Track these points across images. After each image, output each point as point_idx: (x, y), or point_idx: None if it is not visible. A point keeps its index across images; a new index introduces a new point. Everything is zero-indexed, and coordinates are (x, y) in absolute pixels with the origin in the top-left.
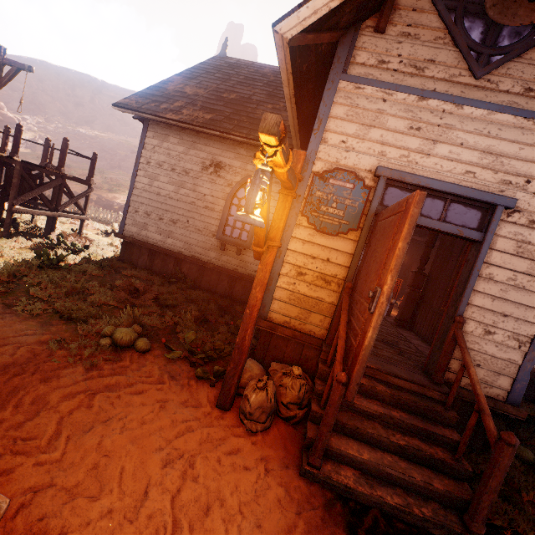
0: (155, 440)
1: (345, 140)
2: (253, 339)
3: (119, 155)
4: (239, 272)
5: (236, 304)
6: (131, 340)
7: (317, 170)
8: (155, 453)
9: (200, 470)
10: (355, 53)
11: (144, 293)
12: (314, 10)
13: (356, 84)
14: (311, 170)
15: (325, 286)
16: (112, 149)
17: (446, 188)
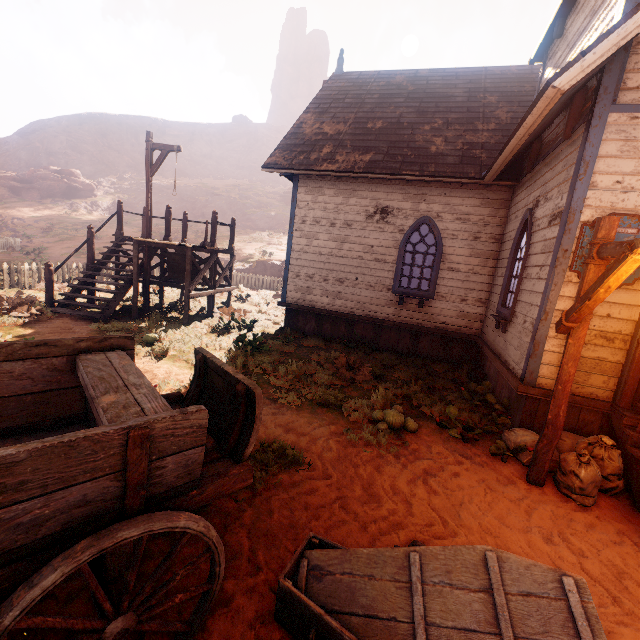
0: (516, 520)
1: (620, 179)
2: (498, 405)
3: (200, 201)
4: (423, 326)
5: (428, 363)
6: (402, 422)
7: (586, 219)
8: (529, 532)
9: (580, 546)
10: (625, 78)
11: (356, 367)
12: (601, 54)
13: (631, 114)
14: (579, 220)
15: (607, 344)
16: (191, 196)
17: None
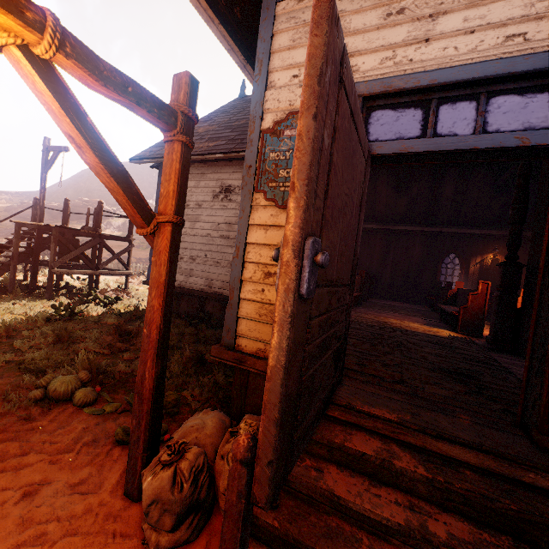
0: None
1: (297, 72)
2: None
3: None
4: None
5: None
6: (68, 391)
7: (267, 125)
8: None
9: None
10: None
11: (138, 336)
12: None
13: None
14: (259, 128)
15: None
16: None
17: (470, 73)
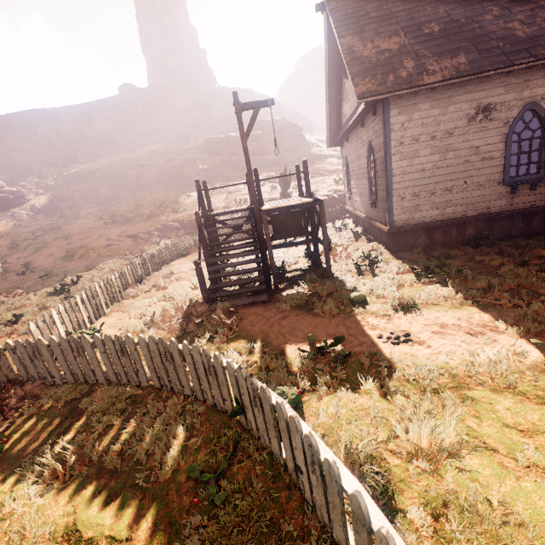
0: None
1: None
2: None
3: (132, 175)
4: (537, 206)
5: None
6: None
7: None
8: None
9: None
10: None
11: None
12: None
13: None
14: None
15: None
16: (120, 173)
17: None
